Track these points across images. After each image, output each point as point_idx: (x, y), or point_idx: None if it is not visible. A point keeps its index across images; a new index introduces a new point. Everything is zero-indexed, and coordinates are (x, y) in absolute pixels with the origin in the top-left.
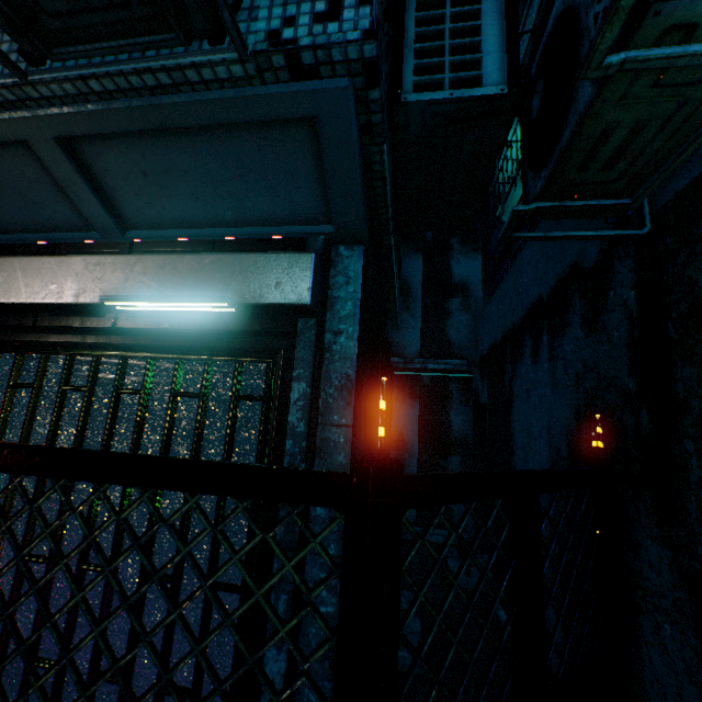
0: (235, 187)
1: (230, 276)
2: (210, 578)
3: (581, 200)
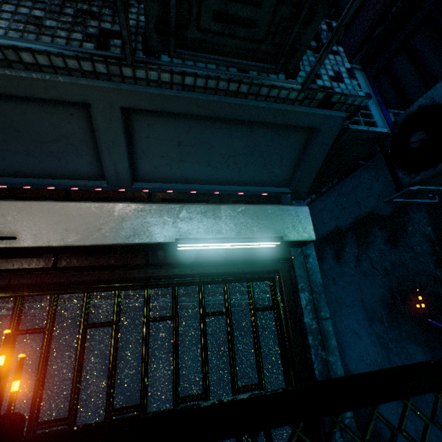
0: (241, 160)
1: (259, 221)
2: None
3: (432, 186)
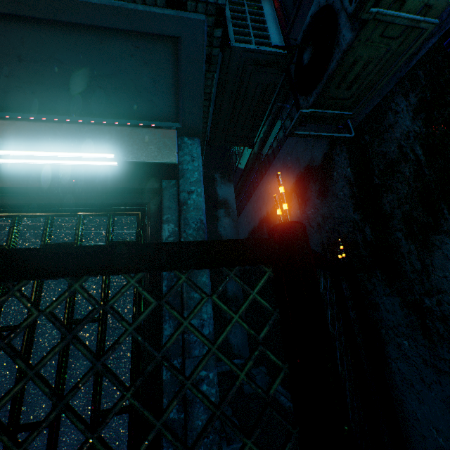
0: (106, 83)
1: (109, 141)
2: (162, 348)
3: (331, 110)
